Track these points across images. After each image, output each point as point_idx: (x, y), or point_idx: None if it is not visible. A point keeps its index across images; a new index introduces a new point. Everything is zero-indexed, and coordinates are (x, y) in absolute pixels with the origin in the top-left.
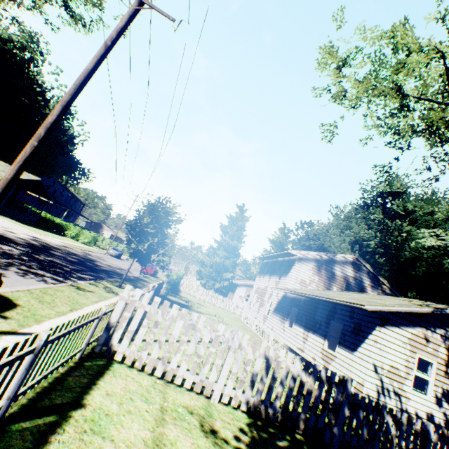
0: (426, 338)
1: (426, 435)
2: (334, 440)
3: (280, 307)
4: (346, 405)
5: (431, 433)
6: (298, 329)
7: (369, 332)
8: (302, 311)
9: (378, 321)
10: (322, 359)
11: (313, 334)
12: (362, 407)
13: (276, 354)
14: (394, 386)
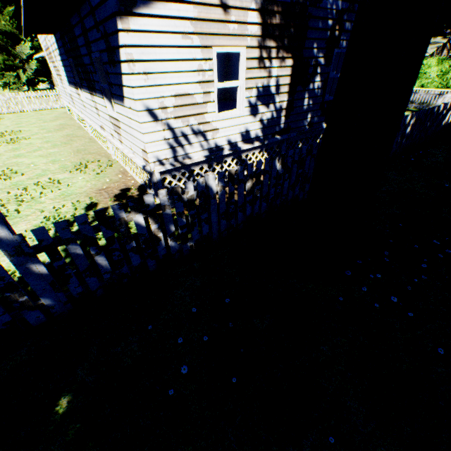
0: (225, 3)
1: (209, 193)
2: (54, 311)
3: (67, 70)
4: (31, 261)
5: (214, 187)
6: (88, 97)
7: (118, 47)
8: (75, 60)
9: (115, 4)
10: (115, 133)
11: (96, 98)
12: (71, 240)
13: (96, 146)
14: (193, 126)
